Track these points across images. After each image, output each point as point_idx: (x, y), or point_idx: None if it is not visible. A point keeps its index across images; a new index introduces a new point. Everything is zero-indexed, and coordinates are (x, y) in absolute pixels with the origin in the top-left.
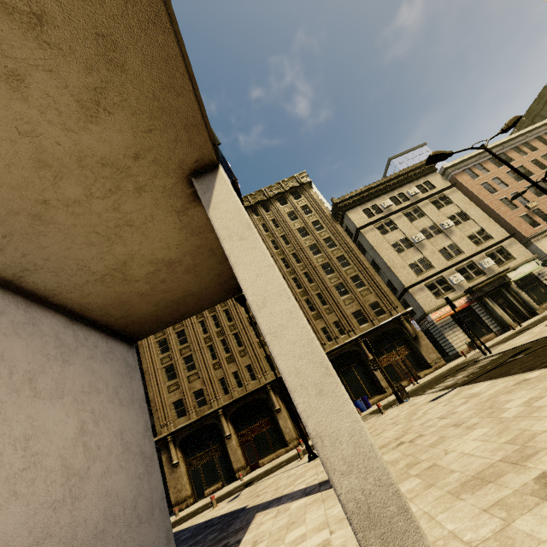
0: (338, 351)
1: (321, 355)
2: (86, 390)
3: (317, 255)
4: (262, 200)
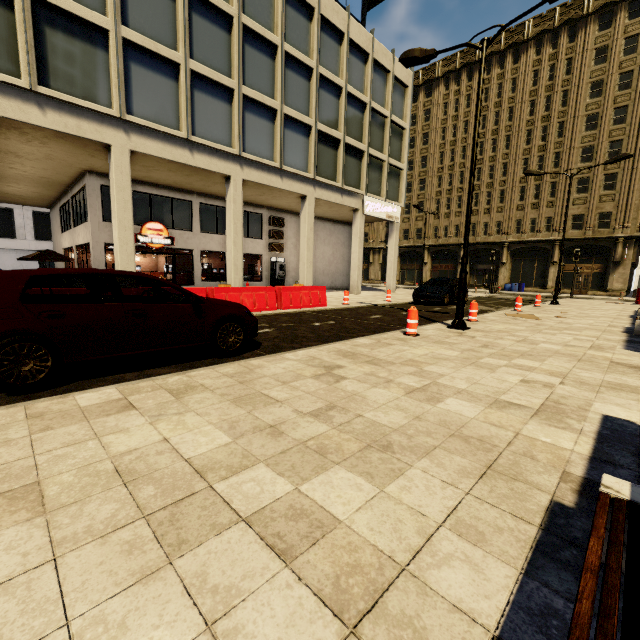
0: (532, 244)
1: (357, 266)
2: (335, 243)
3: (587, 133)
4: (575, 18)
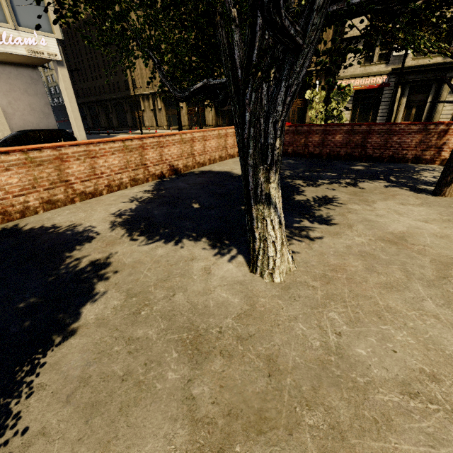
0: None
1: None
2: (9, 91)
3: None
4: None
